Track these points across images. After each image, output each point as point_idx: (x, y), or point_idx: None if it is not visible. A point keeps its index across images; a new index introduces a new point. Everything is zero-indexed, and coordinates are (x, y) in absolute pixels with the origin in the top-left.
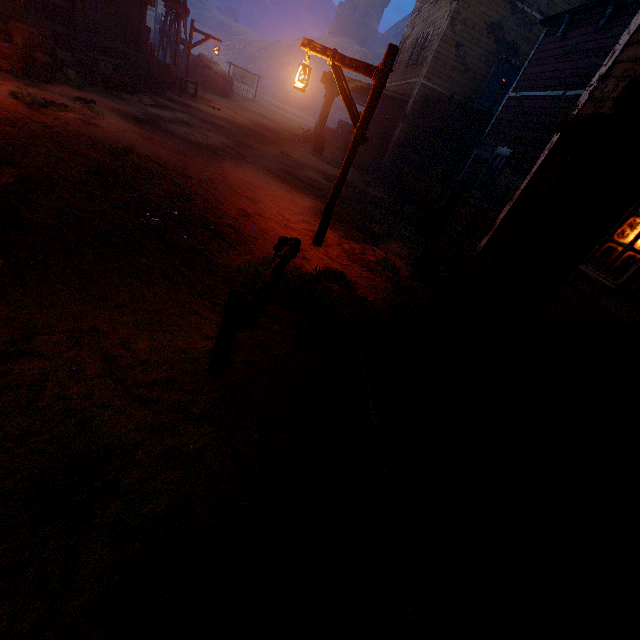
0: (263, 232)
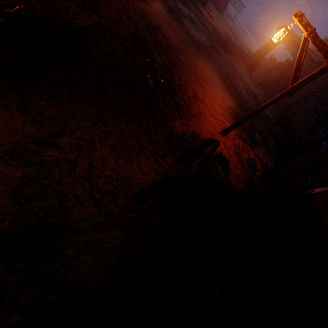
0: (199, 113)
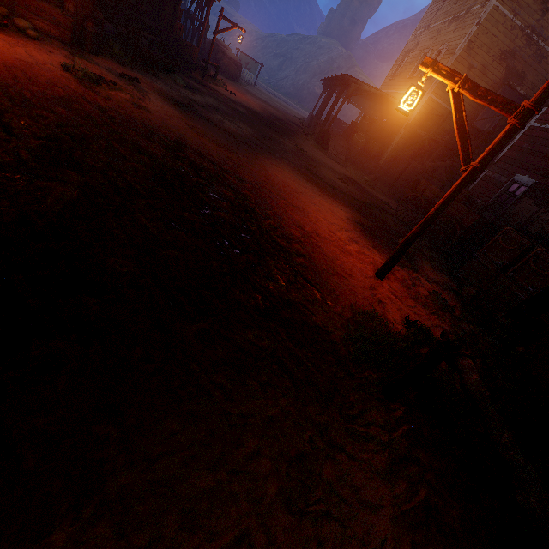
0: (330, 261)
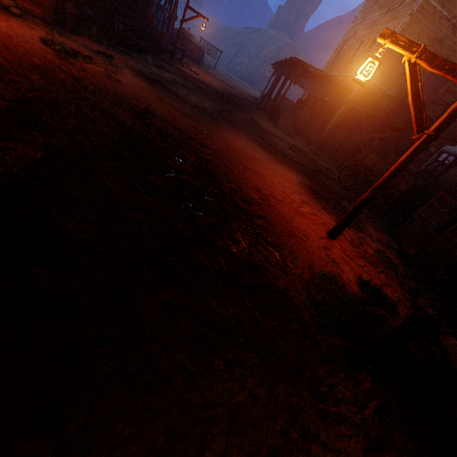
0: (287, 222)
